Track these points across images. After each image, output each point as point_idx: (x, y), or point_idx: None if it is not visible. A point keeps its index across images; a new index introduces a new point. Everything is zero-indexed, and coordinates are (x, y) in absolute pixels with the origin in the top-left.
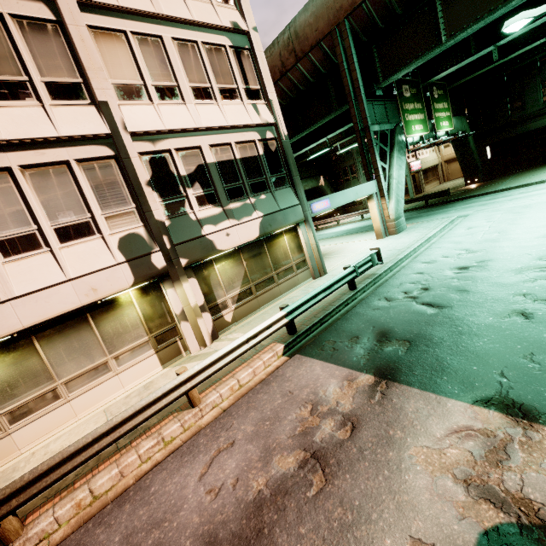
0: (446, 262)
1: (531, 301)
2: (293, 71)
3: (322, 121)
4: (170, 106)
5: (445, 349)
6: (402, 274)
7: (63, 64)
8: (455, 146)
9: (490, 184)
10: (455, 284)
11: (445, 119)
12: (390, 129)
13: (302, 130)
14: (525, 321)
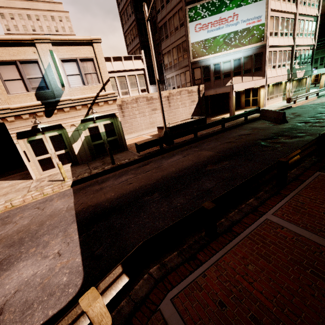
0: None
1: None
2: None
3: None
4: (300, 38)
5: None
6: None
7: (292, 28)
8: None
9: None
10: None
11: None
12: None
13: None
14: None
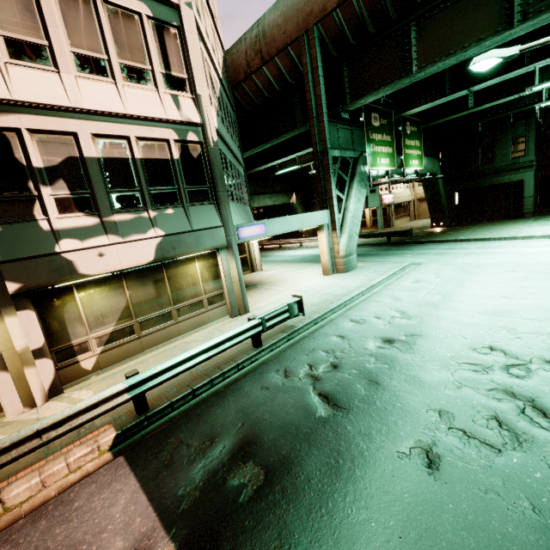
0: (375, 326)
1: (445, 428)
2: (258, 74)
3: (286, 135)
4: (29, 69)
5: (302, 508)
6: (322, 333)
7: None
8: (425, 186)
9: (453, 231)
10: (370, 367)
11: (416, 158)
12: (353, 157)
13: (266, 141)
14: (426, 471)
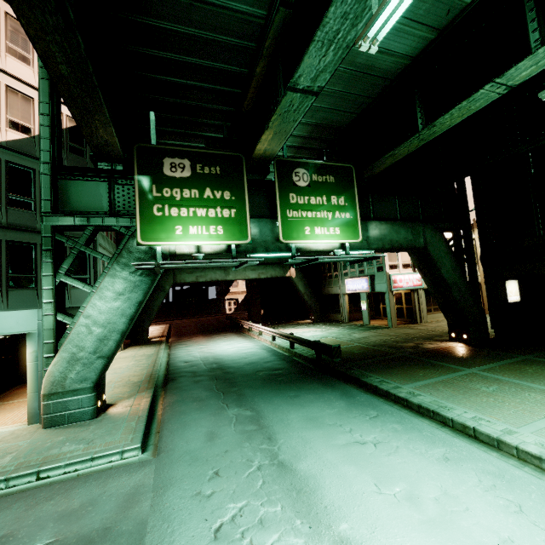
0: None
1: None
2: None
3: None
4: None
5: None
6: None
7: None
8: (419, 268)
9: (447, 361)
10: None
11: (329, 224)
12: (131, 225)
13: None
14: None
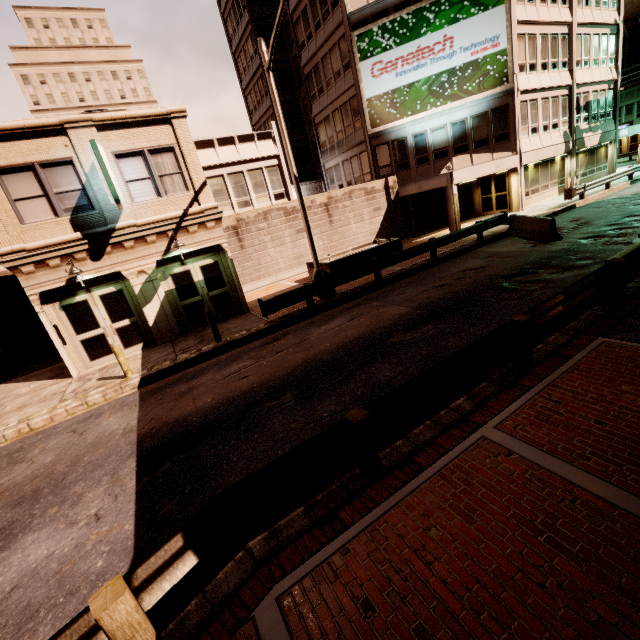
0: None
1: None
2: None
3: None
4: (585, 70)
5: None
6: None
7: (565, 53)
8: None
9: None
10: None
11: None
12: None
13: None
14: None
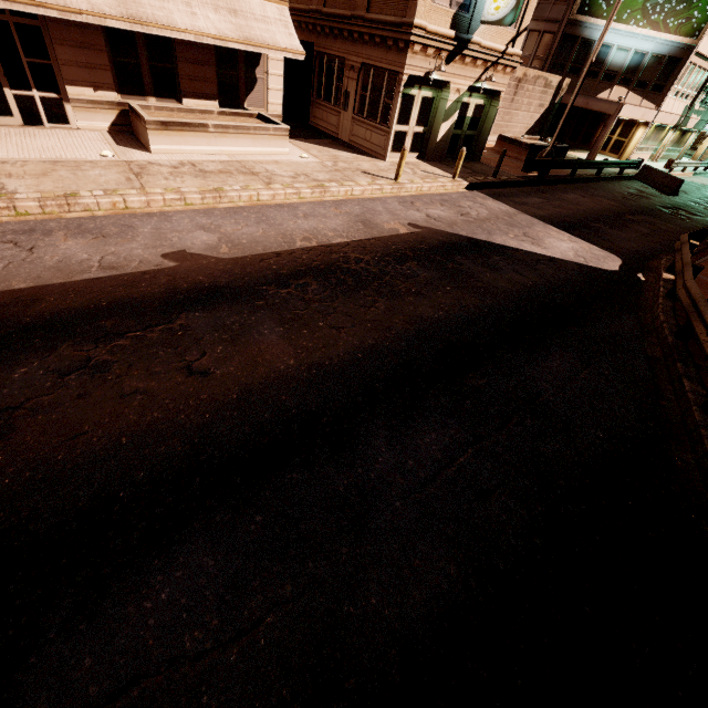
0: None
1: None
2: None
3: None
4: None
5: None
6: None
7: None
8: None
9: None
10: None
11: None
12: None
13: None
14: None
